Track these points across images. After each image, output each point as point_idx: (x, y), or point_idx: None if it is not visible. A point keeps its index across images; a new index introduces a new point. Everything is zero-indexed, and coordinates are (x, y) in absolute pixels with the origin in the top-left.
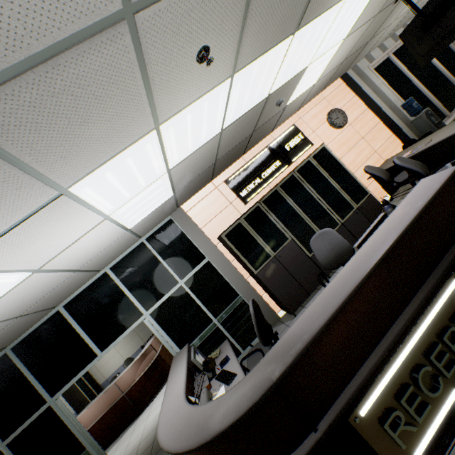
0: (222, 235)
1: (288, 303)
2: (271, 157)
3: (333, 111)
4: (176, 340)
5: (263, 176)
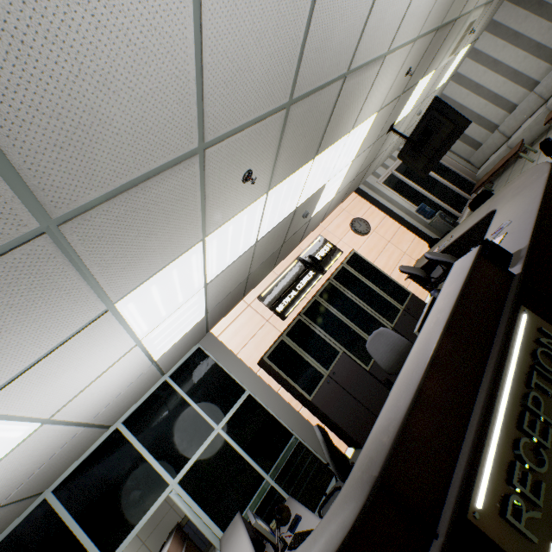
0: (264, 357)
1: (355, 433)
2: (304, 268)
3: (354, 220)
4: (217, 517)
5: (298, 288)
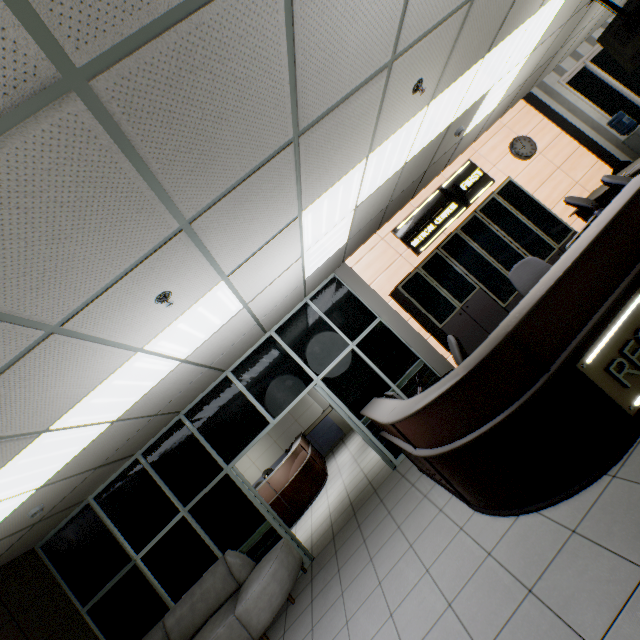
0: (398, 287)
1: None
2: (445, 200)
3: (516, 139)
4: (352, 408)
5: (437, 222)
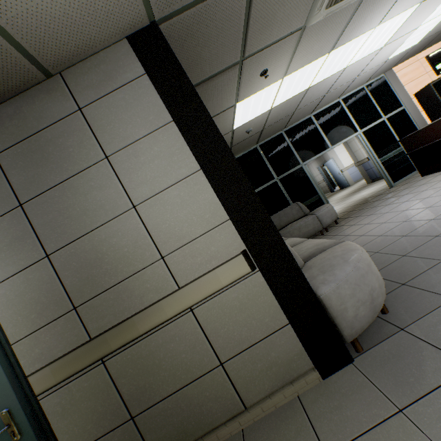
0: (430, 84)
1: None
2: None
3: None
4: (375, 152)
5: None
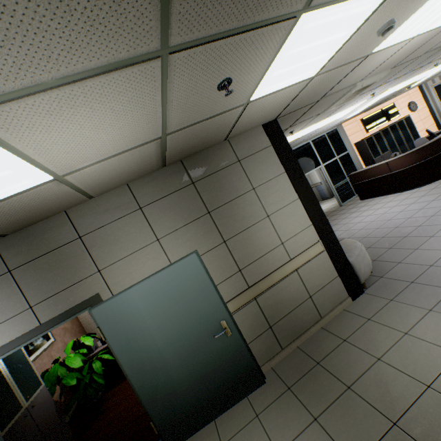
0: (364, 139)
1: None
2: (381, 115)
3: (411, 102)
4: (331, 180)
5: (377, 122)
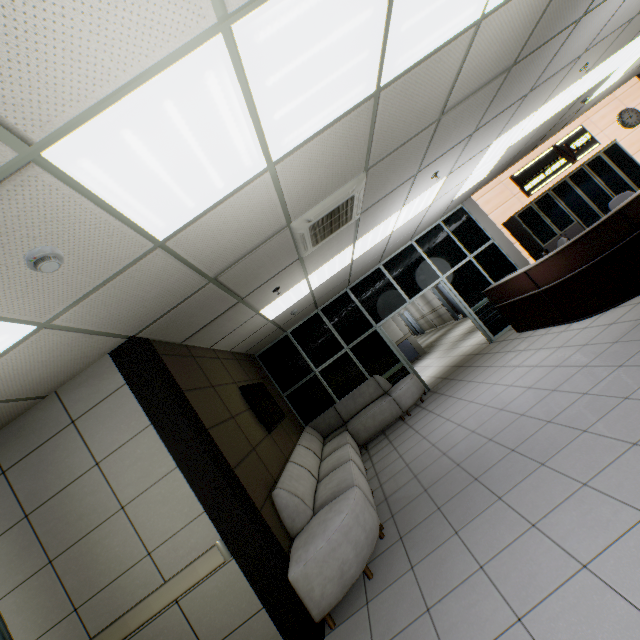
0: (514, 215)
1: None
2: (556, 156)
3: (624, 111)
4: (465, 299)
5: (547, 173)
